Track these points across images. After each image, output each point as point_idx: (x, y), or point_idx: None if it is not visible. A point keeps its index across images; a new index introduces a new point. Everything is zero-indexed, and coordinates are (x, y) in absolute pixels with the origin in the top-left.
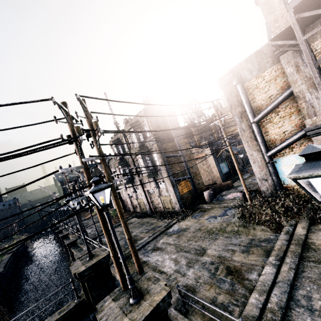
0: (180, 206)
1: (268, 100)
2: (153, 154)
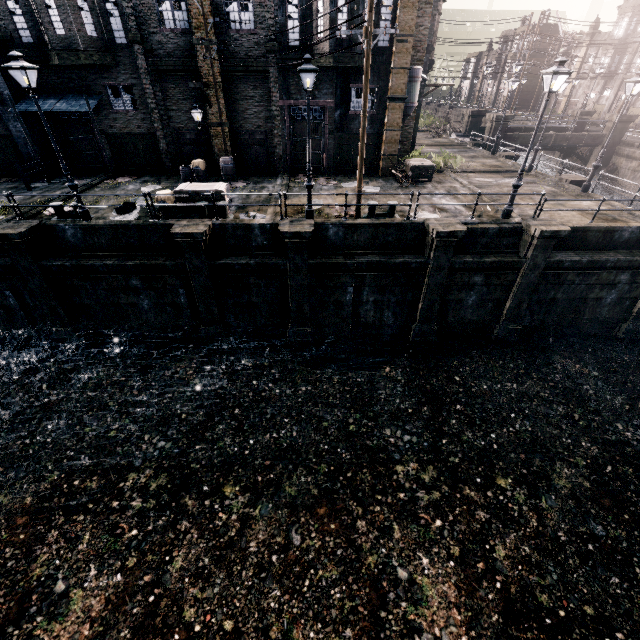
0: None
1: None
2: None
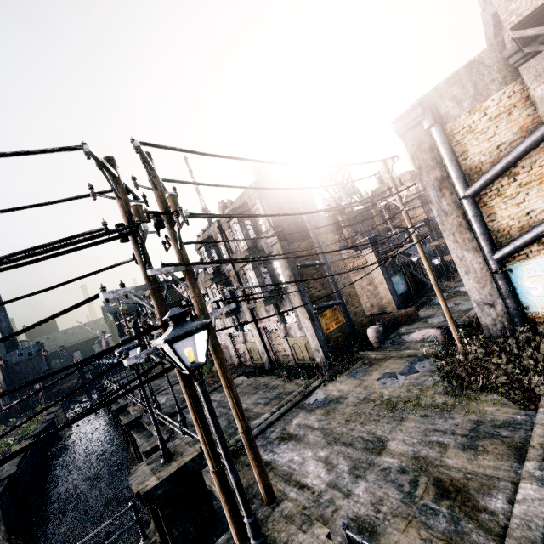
0: (325, 355)
1: (494, 153)
2: (274, 263)
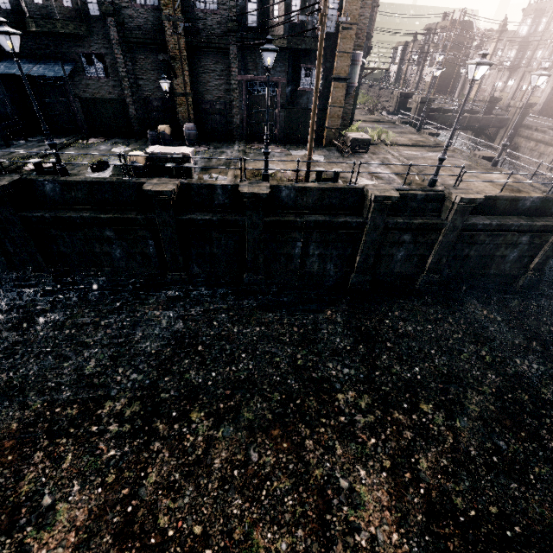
0: (541, 109)
1: None
2: None
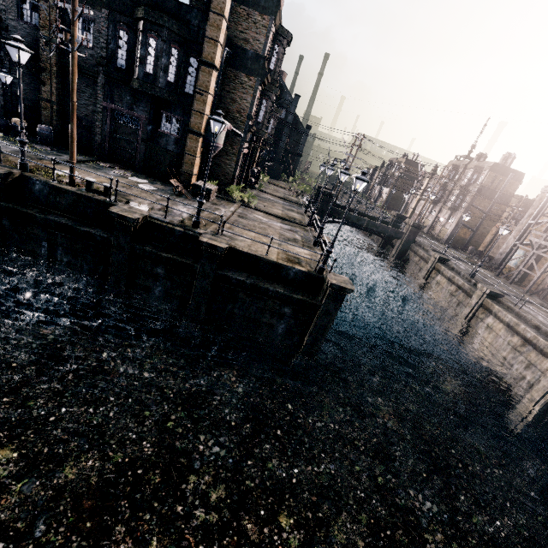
0: (448, 238)
1: (547, 217)
2: (467, 198)
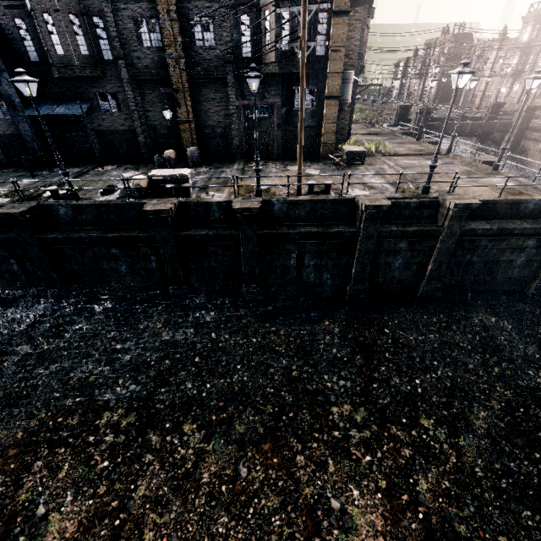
0: None
1: None
2: None
